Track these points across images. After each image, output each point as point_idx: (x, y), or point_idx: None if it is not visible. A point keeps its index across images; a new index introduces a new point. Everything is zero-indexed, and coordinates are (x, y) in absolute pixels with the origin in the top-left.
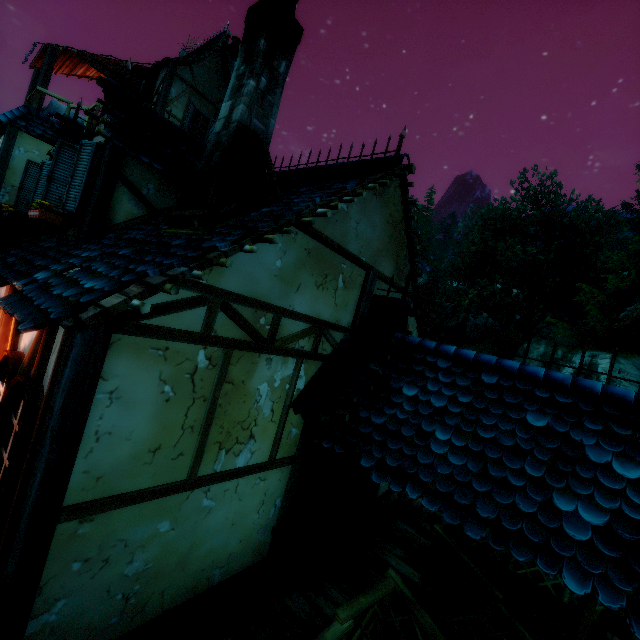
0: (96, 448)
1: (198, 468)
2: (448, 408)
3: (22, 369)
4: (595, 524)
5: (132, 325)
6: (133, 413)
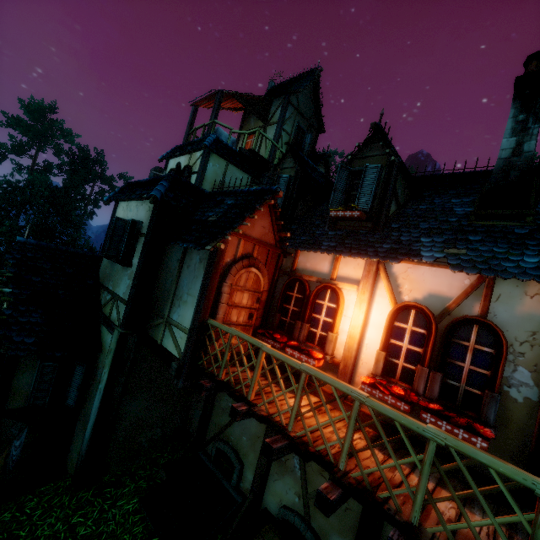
0: None
1: None
2: None
3: (448, 312)
4: None
5: None
6: None
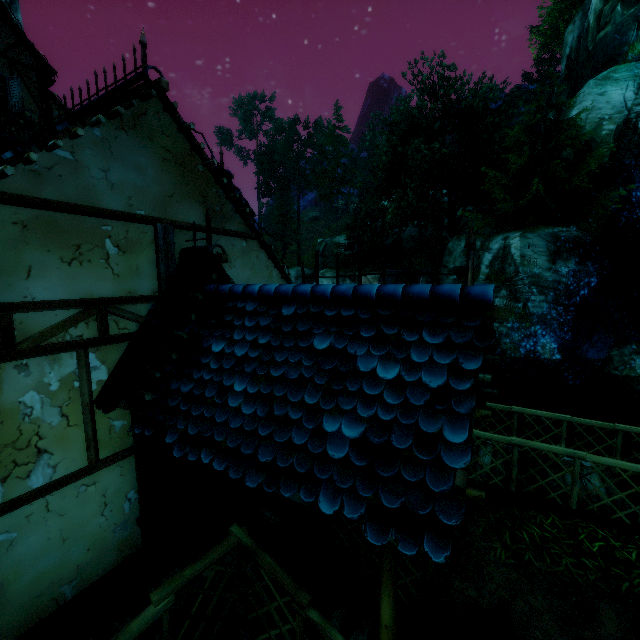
0: None
1: None
2: (248, 355)
3: None
4: (353, 437)
5: None
6: None
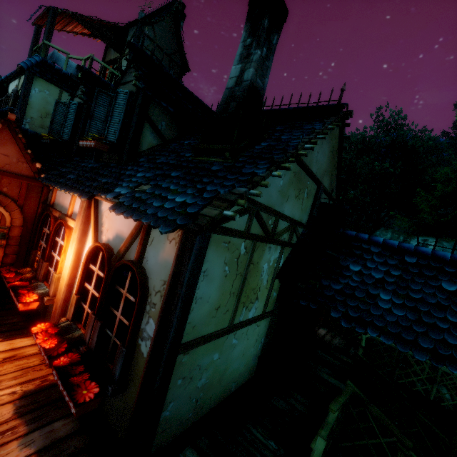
0: (194, 308)
1: (234, 319)
2: (385, 279)
3: (119, 255)
4: None
5: (219, 227)
6: (211, 285)
